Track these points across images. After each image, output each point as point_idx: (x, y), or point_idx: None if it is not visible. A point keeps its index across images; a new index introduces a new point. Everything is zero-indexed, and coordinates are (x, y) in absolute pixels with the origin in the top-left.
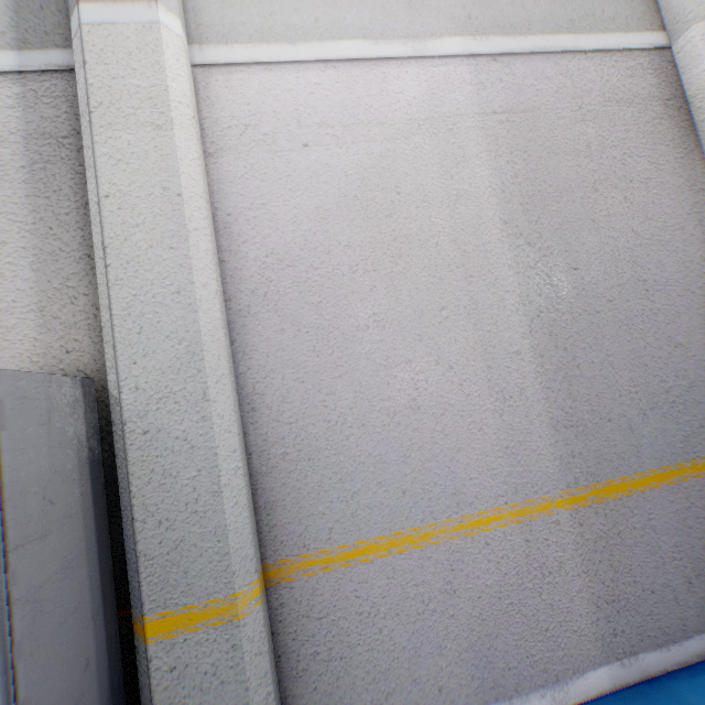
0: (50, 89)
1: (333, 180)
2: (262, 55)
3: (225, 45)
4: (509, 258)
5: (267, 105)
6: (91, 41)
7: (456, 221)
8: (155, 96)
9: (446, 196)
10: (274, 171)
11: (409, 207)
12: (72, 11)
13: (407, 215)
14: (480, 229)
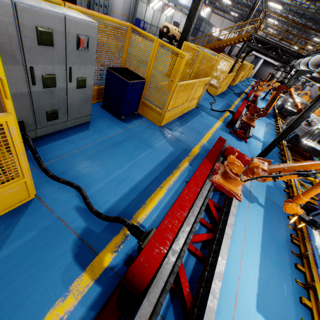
0: None
1: None
2: None
3: None
4: None
5: None
6: None
7: None
8: None
9: None
10: None
11: None
12: None
13: None
14: None
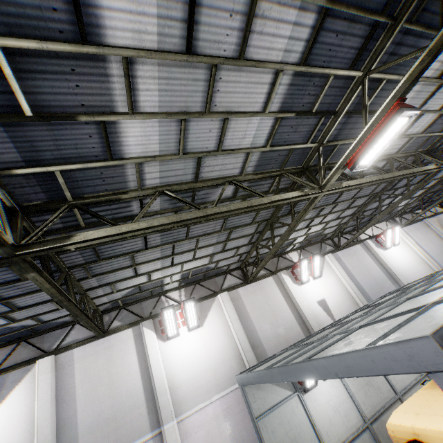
0: (157, 437)
1: (201, 437)
2: (187, 414)
3: (181, 415)
4: (232, 442)
5: (189, 425)
6: (166, 432)
7: (222, 438)
8: (176, 439)
9: (219, 432)
10: (192, 439)
11: (214, 438)
12: (161, 425)
13: (214, 440)
14: (226, 438)
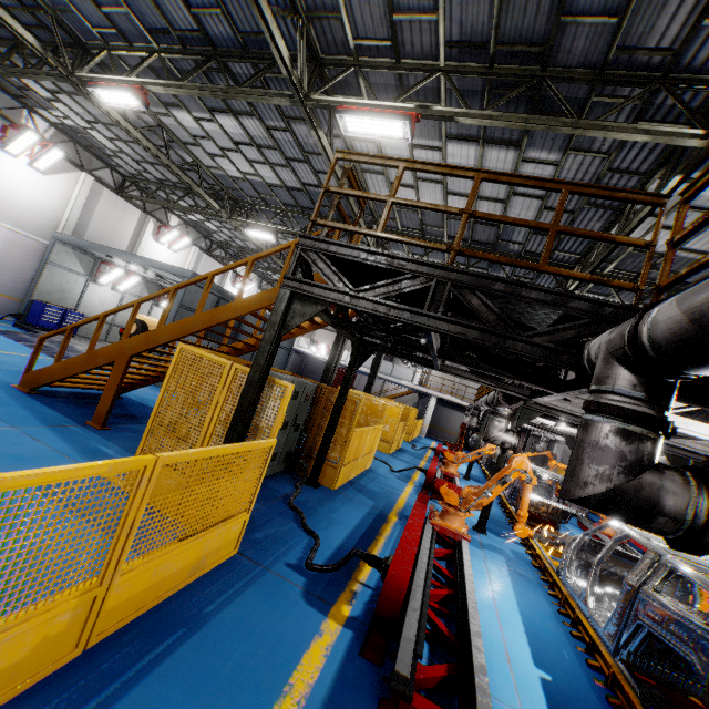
0: None
1: None
2: None
3: None
4: None
5: None
6: None
7: None
8: None
9: None
10: None
11: None
12: None
13: None
14: None
